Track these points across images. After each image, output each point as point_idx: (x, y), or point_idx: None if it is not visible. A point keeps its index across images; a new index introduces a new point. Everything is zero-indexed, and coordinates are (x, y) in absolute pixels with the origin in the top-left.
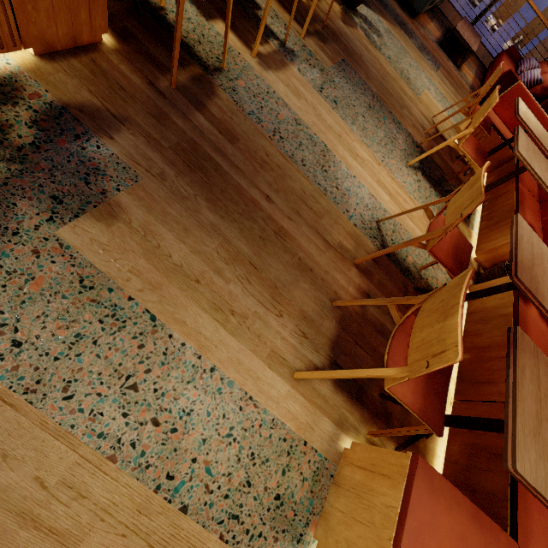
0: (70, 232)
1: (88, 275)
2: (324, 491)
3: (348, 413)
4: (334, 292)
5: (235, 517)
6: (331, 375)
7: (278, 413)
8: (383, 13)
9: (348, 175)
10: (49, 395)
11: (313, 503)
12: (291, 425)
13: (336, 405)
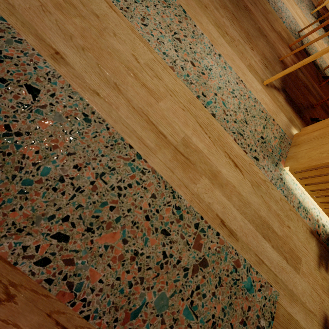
0: None
1: None
2: (286, 149)
3: (294, 118)
4: (279, 54)
5: (240, 134)
6: (304, 61)
7: (257, 97)
8: None
9: (280, 0)
10: (134, 18)
11: (281, 151)
12: (265, 106)
13: (287, 110)
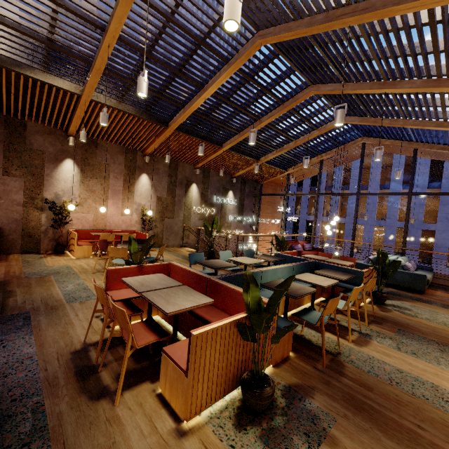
0: None
1: None
2: None
3: None
4: None
5: None
6: None
7: None
8: (400, 299)
9: None
10: None
11: None
12: None
13: None
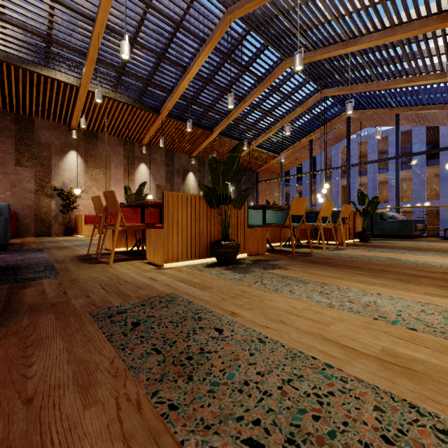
0: (272, 271)
1: (284, 276)
2: None
3: None
4: None
5: None
6: None
7: None
8: (387, 240)
9: (419, 260)
10: (283, 292)
11: None
12: None
13: None
